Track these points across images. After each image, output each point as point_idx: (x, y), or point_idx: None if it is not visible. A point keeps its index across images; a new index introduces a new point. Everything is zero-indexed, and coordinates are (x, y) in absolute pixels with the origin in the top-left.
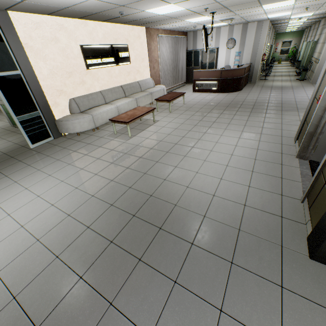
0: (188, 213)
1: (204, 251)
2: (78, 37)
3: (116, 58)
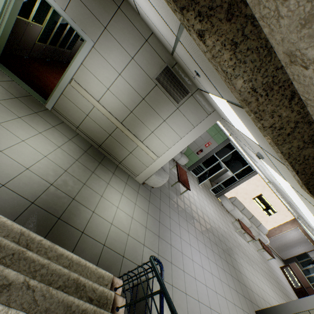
0: (237, 265)
1: (235, 271)
2: (264, 192)
3: (266, 208)
